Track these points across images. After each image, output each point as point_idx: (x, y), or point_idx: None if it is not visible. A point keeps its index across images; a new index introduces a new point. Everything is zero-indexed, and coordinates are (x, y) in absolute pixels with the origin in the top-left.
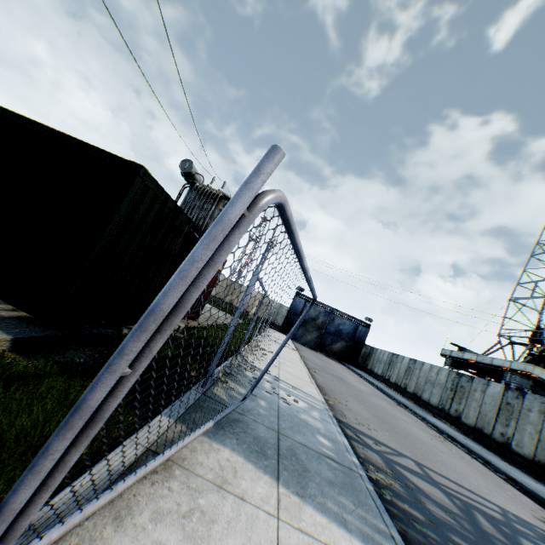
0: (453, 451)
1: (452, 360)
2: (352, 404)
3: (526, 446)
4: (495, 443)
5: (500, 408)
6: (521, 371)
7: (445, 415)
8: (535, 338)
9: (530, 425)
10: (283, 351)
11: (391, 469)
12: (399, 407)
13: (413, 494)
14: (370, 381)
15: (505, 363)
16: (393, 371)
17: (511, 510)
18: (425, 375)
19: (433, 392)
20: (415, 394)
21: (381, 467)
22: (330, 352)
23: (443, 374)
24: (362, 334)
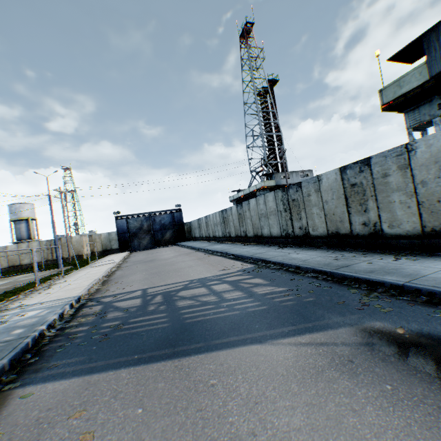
0: (205, 261)
1: (236, 201)
2: (133, 277)
3: (251, 231)
4: (243, 238)
5: (239, 218)
6: (261, 188)
7: (226, 239)
8: (264, 164)
9: (248, 219)
10: (94, 271)
11: (103, 309)
12: (195, 252)
13: (102, 316)
14: (188, 246)
15: (254, 187)
16: (202, 230)
17: (201, 277)
18: (213, 222)
19: (219, 229)
20: (214, 236)
21: (93, 313)
22: (165, 242)
23: (217, 216)
24: (179, 218)
